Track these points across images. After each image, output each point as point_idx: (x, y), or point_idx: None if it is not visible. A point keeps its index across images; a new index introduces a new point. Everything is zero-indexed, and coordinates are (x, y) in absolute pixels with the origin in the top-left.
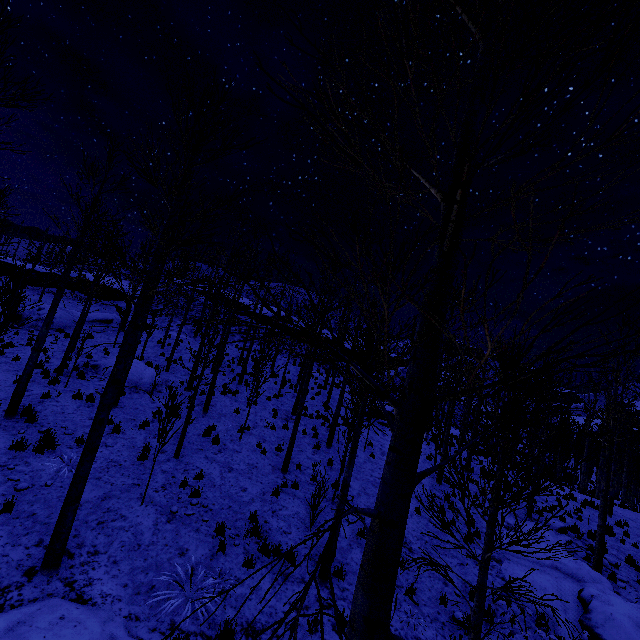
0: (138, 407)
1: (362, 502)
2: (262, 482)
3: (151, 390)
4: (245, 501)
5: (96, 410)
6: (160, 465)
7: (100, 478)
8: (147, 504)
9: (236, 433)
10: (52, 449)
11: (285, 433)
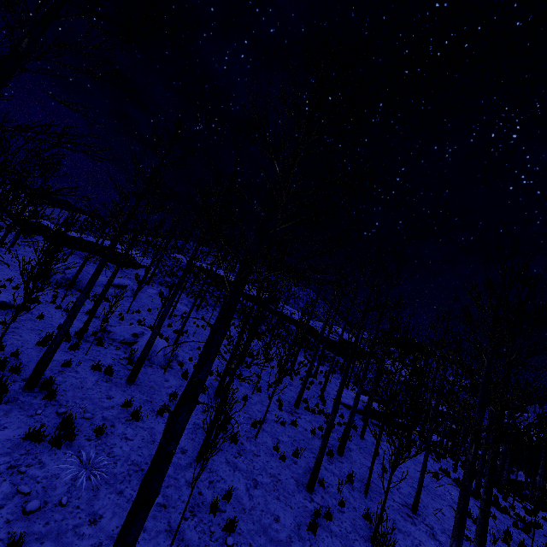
0: (153, 385)
1: (401, 545)
2: (291, 506)
3: (163, 365)
4: (282, 540)
5: (162, 436)
6: (183, 472)
7: (121, 492)
8: (177, 543)
9: (249, 428)
10: (69, 441)
11: (294, 431)
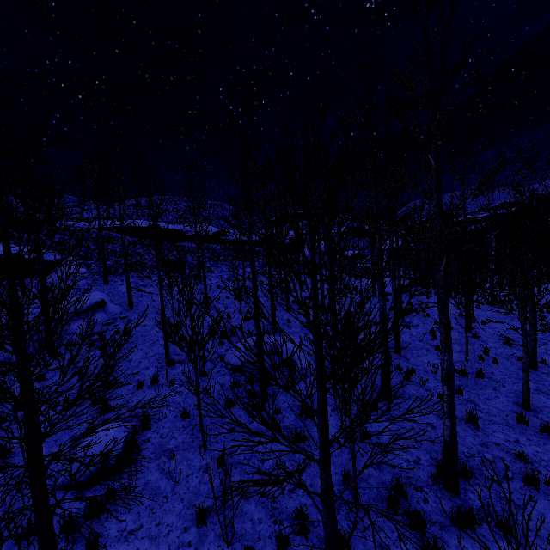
0: None
1: None
2: None
3: None
4: None
5: None
6: None
7: None
8: None
9: None
10: None
11: None
